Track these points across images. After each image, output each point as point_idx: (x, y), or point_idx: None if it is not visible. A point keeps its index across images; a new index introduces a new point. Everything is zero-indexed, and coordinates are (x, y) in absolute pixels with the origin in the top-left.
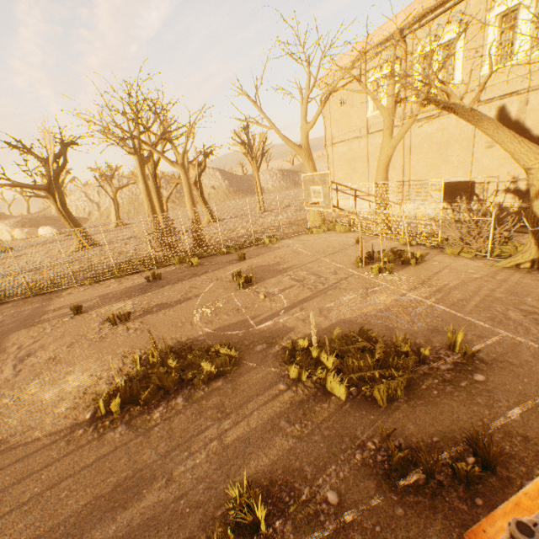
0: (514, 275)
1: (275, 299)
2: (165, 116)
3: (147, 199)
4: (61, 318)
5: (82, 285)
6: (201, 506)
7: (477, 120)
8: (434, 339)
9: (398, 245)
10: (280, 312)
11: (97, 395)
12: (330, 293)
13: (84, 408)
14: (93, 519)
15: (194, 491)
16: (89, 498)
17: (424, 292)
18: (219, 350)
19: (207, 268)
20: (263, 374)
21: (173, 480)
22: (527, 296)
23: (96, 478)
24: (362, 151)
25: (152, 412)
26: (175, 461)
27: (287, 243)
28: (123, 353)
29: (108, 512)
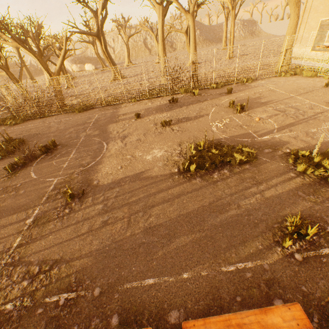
0: None
1: (266, 122)
2: None
3: (162, 44)
4: (129, 120)
5: (130, 102)
6: (263, 221)
7: None
8: None
9: None
10: (274, 131)
11: (175, 161)
12: (311, 122)
13: (171, 166)
14: (205, 214)
15: (256, 214)
16: (198, 205)
17: None
18: (240, 149)
19: (205, 97)
20: (275, 166)
21: (240, 207)
22: None
23: (197, 198)
24: None
25: (212, 174)
26: (238, 199)
27: (261, 83)
28: (177, 142)
29: (212, 213)
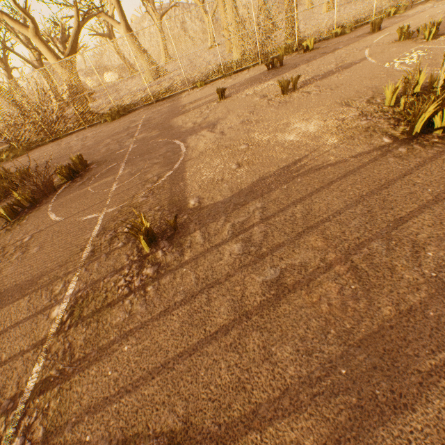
0: None
1: None
2: None
3: None
4: (207, 105)
5: (193, 89)
6: None
7: None
8: None
9: None
10: None
11: (364, 128)
12: None
13: (365, 137)
14: None
15: None
16: None
17: None
18: None
19: (331, 47)
20: None
21: None
22: None
23: None
24: None
25: None
26: None
27: (427, 7)
28: (337, 103)
29: None
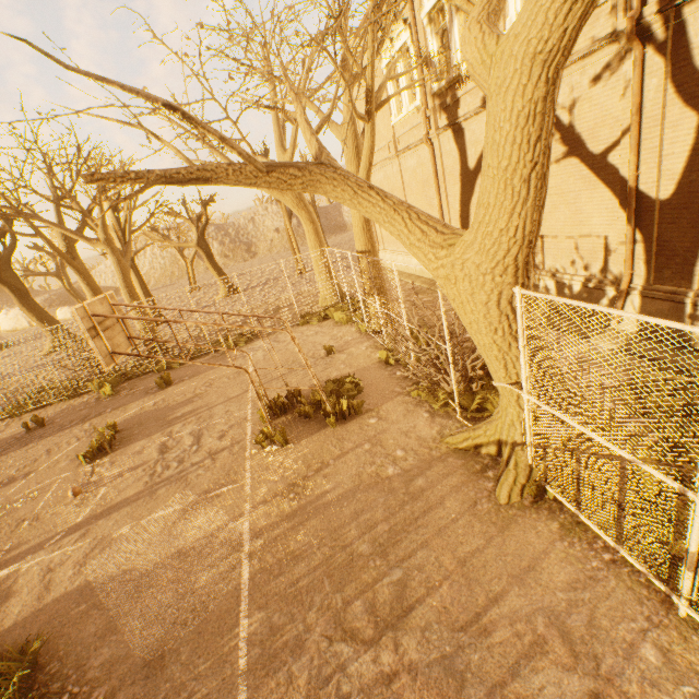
0: (451, 479)
1: (87, 499)
2: (120, 162)
3: (88, 289)
4: None
5: None
6: None
7: (307, 185)
8: (122, 695)
9: (374, 362)
10: (51, 541)
11: None
12: (159, 494)
13: None
14: None
15: None
16: None
17: (270, 514)
18: None
19: (114, 403)
20: None
21: None
22: (408, 559)
23: None
24: (396, 179)
25: None
26: None
27: (253, 348)
28: None
29: None
